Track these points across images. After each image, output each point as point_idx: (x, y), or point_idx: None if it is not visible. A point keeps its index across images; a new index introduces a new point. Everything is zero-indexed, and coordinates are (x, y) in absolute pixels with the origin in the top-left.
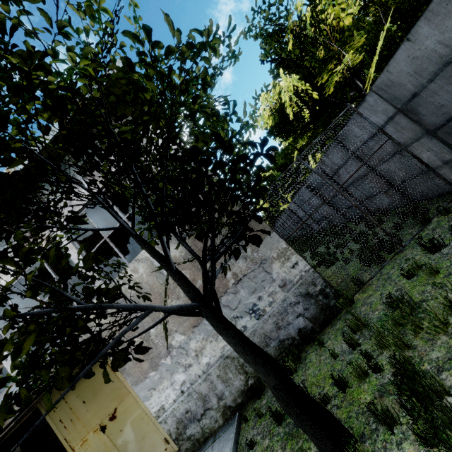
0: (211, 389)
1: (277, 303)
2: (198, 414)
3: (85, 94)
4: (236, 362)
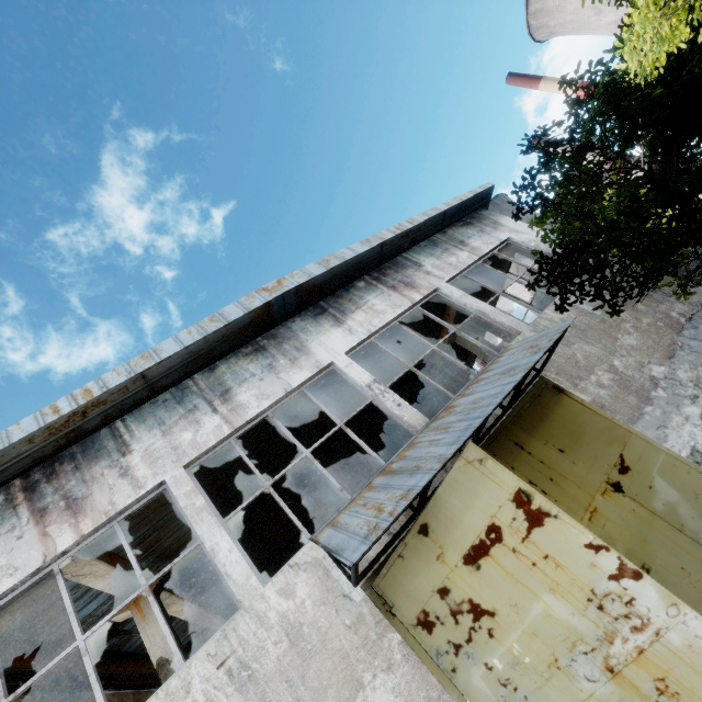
0: None
1: None
2: None
3: None
4: None
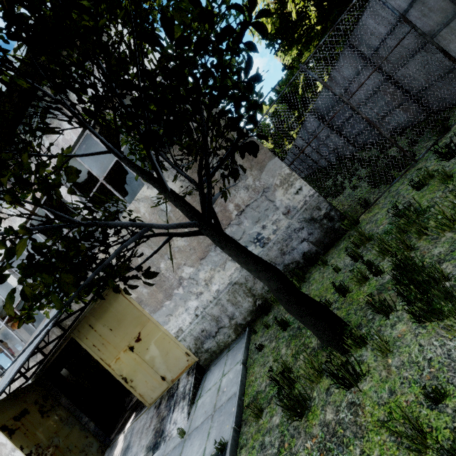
0: (222, 311)
1: (282, 230)
2: (213, 332)
3: None
4: (244, 287)
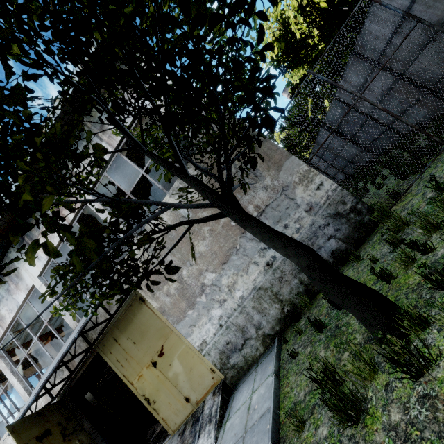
0: (248, 320)
1: (305, 228)
2: (239, 345)
3: None
4: (270, 292)
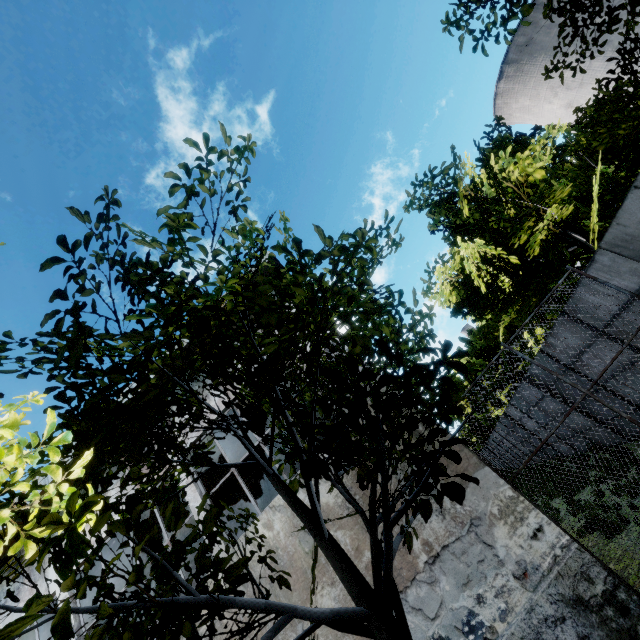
0: None
1: (517, 614)
2: None
3: (230, 308)
4: None
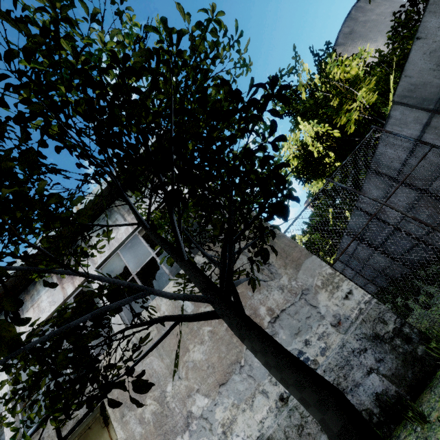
0: None
1: (333, 350)
2: None
3: (112, 79)
4: None
